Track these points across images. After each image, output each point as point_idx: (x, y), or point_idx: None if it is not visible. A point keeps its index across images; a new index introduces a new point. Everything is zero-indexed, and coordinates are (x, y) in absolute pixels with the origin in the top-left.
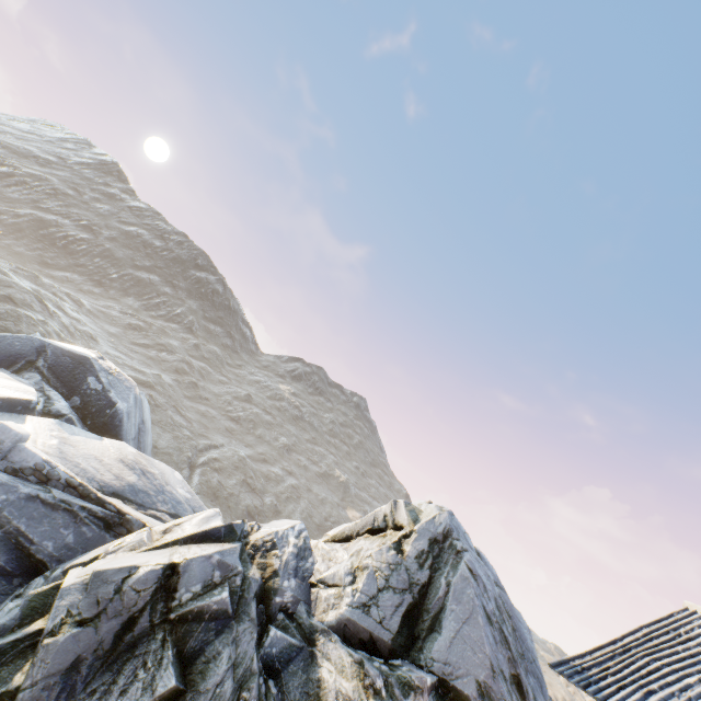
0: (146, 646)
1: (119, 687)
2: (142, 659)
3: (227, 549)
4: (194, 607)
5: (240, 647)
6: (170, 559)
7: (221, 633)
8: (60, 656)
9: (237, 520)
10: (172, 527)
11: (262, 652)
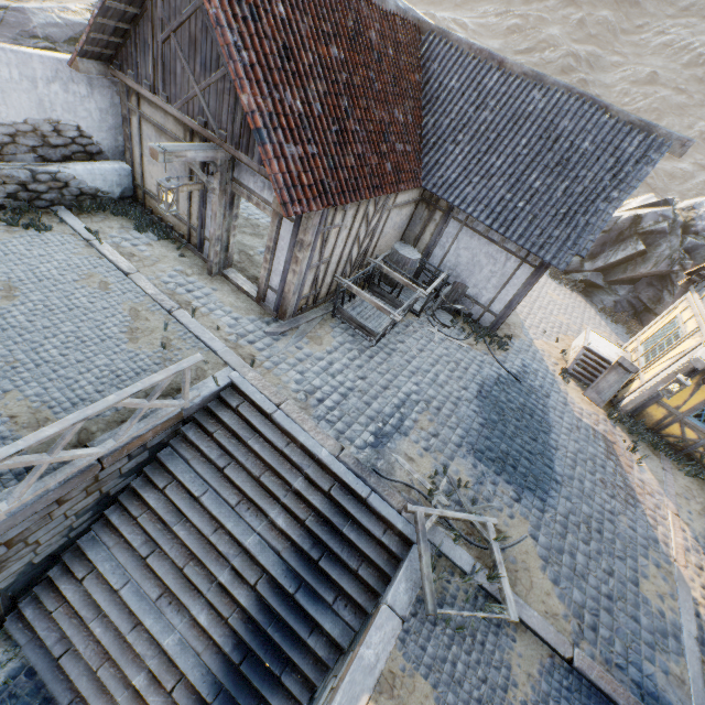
0: (628, 241)
1: (621, 250)
2: (628, 244)
3: (664, 209)
4: (649, 229)
5: (671, 243)
6: (635, 213)
7: (661, 239)
8: (598, 241)
9: (669, 198)
10: (623, 205)
11: (681, 246)
